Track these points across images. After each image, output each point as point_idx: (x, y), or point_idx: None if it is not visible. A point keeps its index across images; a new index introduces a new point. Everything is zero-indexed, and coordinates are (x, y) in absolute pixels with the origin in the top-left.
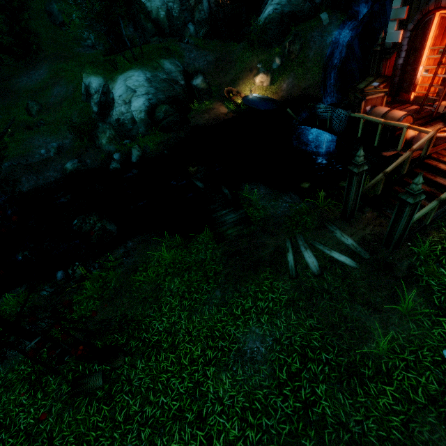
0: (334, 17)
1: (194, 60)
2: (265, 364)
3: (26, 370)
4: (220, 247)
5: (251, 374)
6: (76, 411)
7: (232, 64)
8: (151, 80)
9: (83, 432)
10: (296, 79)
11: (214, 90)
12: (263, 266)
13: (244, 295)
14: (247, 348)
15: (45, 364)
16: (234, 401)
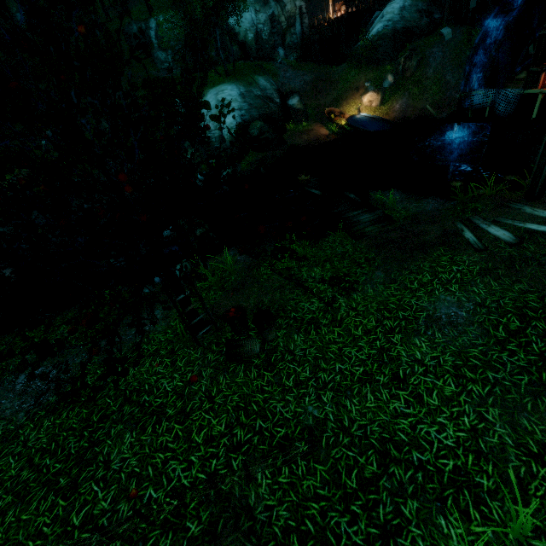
0: (458, 31)
1: (289, 80)
2: (471, 325)
3: (152, 348)
4: (361, 241)
5: (456, 335)
6: (232, 375)
7: (333, 84)
8: (245, 95)
9: (247, 393)
10: (411, 99)
11: (310, 113)
12: (433, 246)
13: (418, 272)
14: (441, 314)
15: (189, 327)
16: (440, 361)
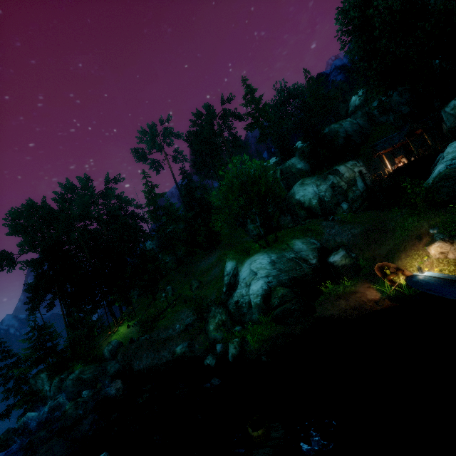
0: None
1: (334, 236)
2: None
3: None
4: None
5: None
6: None
7: (388, 233)
8: (275, 261)
9: None
10: None
11: (363, 265)
12: None
13: None
14: None
15: None
16: None
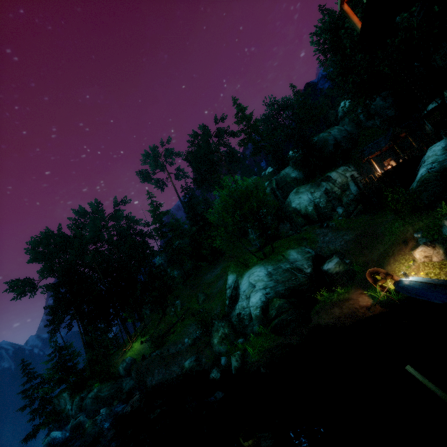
0: None
1: (328, 243)
2: None
3: None
4: None
5: None
6: None
7: (378, 238)
8: (272, 273)
9: None
10: None
11: (357, 270)
12: None
13: None
14: None
15: None
16: None
